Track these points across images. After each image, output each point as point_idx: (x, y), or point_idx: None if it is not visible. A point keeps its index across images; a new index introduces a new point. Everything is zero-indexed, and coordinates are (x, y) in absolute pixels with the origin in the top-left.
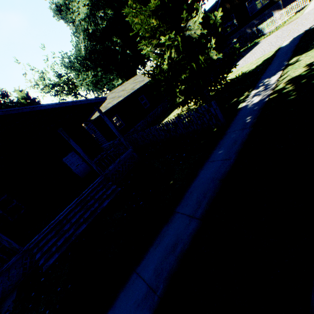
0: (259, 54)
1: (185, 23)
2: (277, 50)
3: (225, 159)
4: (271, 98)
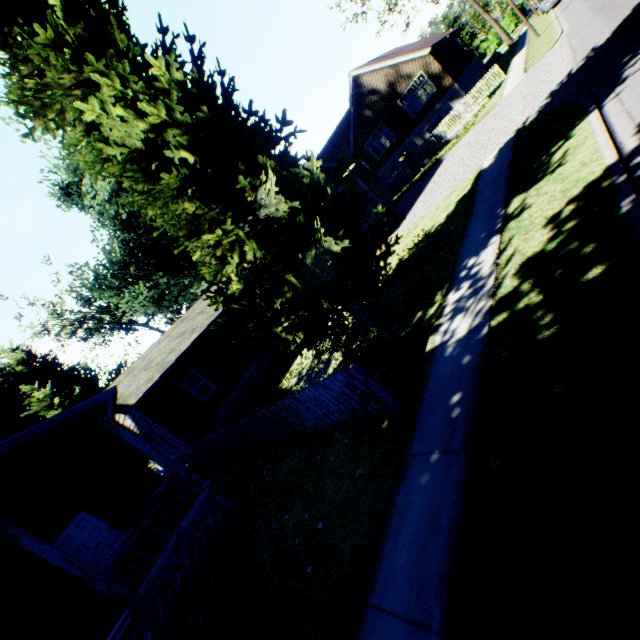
0: (446, 185)
1: (254, 194)
2: (477, 178)
3: (416, 617)
4: (494, 329)
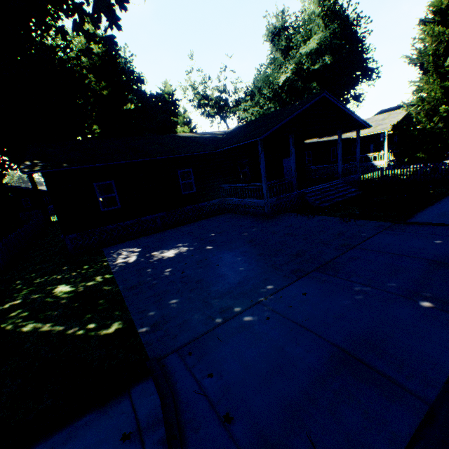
0: None
1: None
2: None
3: None
4: None
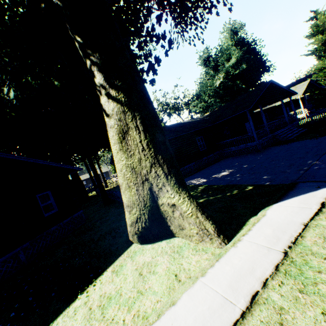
0: None
1: None
2: None
3: None
4: None
